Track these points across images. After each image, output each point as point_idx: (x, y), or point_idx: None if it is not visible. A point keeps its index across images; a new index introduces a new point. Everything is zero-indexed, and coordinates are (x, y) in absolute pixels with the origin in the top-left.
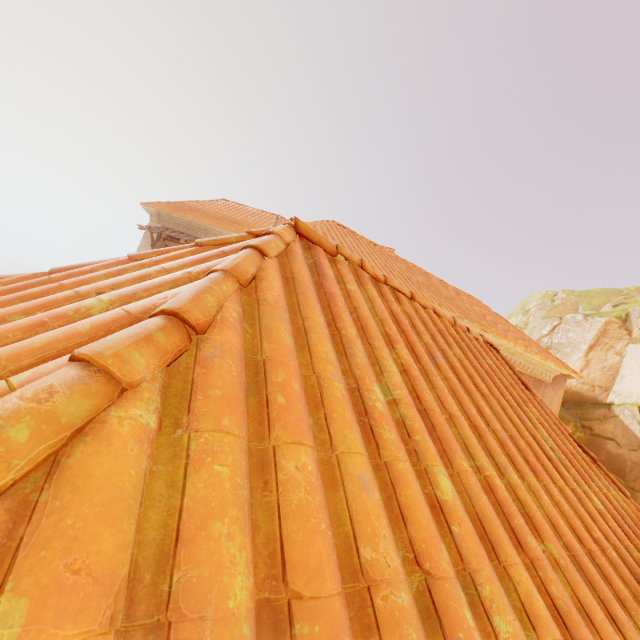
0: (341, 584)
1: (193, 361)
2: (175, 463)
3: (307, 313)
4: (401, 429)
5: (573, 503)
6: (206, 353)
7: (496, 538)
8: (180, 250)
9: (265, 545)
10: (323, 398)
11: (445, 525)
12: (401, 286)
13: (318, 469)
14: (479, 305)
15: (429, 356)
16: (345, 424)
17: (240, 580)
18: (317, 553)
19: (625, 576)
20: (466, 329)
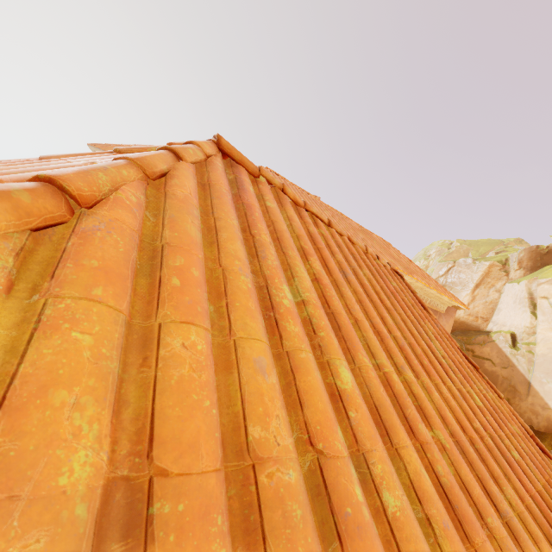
0: (221, 461)
1: (70, 232)
2: (21, 328)
3: (220, 215)
4: (307, 326)
5: (459, 400)
6: (88, 226)
7: (390, 424)
8: (96, 155)
9: (133, 421)
10: (227, 288)
11: (343, 411)
12: (319, 213)
13: (210, 350)
14: (389, 247)
15: (341, 272)
16: (247, 313)
17: (83, 455)
18: (194, 429)
19: (498, 459)
20: (376, 257)
